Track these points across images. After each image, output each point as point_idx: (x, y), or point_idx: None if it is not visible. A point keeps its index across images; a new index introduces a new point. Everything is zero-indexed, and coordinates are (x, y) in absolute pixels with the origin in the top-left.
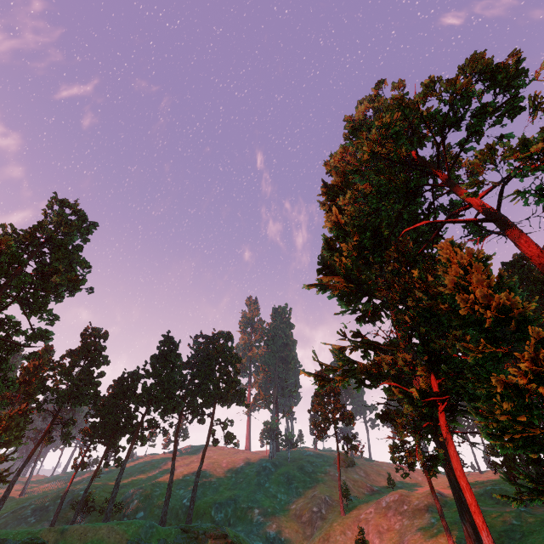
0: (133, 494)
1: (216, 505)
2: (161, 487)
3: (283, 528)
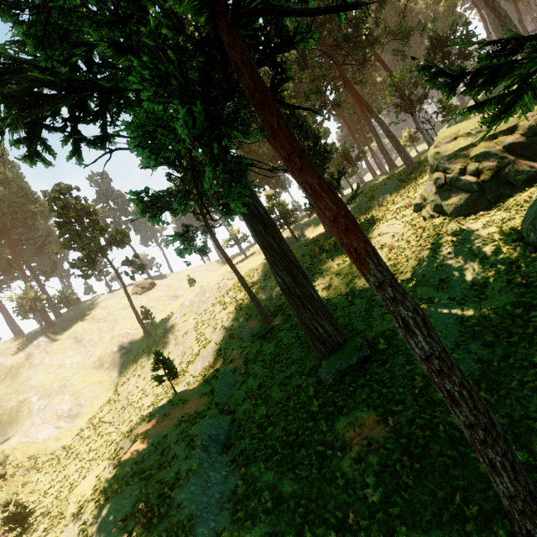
0: None
1: None
2: None
3: (81, 391)
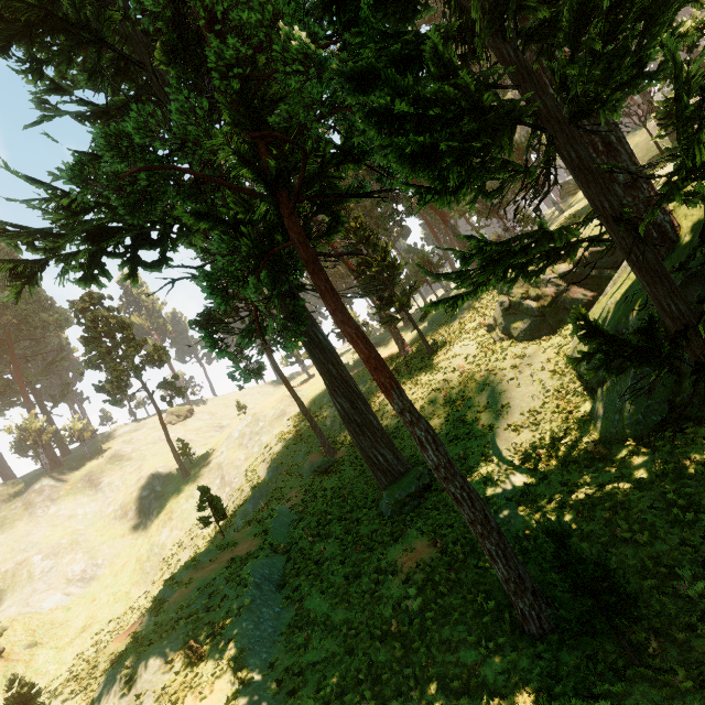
0: None
1: None
2: None
3: (97, 548)
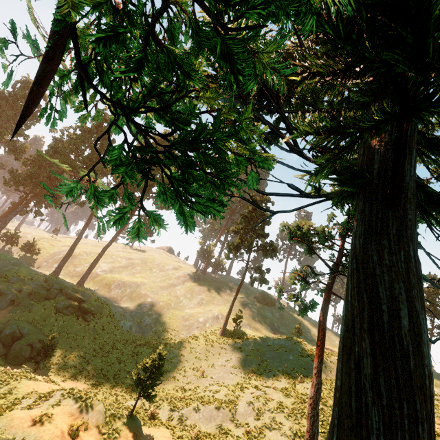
0: (64, 251)
1: (119, 282)
2: (90, 255)
3: (162, 321)
